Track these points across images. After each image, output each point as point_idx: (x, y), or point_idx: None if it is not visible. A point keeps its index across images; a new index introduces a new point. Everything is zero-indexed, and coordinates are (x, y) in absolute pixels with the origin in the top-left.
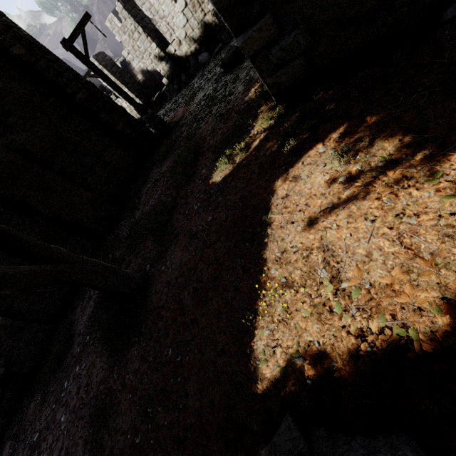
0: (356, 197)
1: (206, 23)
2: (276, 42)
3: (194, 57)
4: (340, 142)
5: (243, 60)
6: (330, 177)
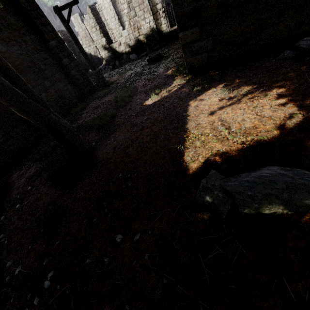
0: (234, 103)
1: (139, 39)
2: (197, 42)
3: (127, 54)
4: (224, 87)
5: (161, 60)
6: (220, 98)
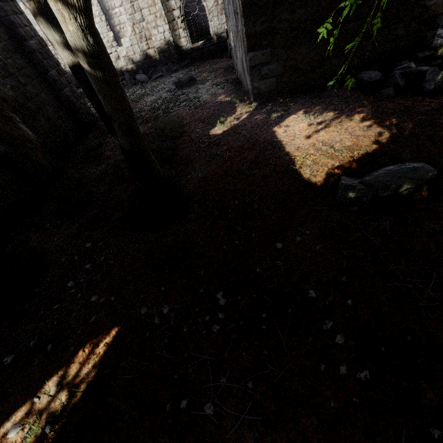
0: (325, 127)
1: (148, 54)
2: (267, 65)
3: (131, 74)
4: (305, 114)
5: (196, 84)
6: (307, 124)
